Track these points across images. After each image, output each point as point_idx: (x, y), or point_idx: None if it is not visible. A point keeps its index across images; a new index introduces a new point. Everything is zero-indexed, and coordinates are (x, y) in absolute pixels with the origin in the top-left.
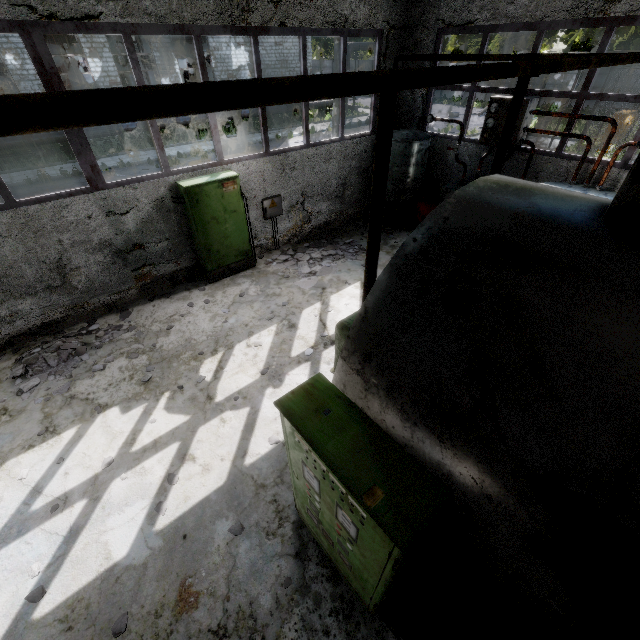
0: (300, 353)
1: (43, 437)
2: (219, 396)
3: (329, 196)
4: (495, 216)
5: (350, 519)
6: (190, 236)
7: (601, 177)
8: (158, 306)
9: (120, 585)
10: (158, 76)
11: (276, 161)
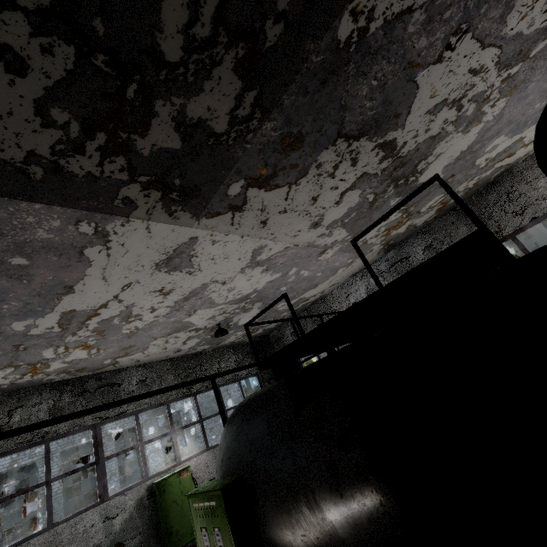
0: None
1: None
2: None
3: None
4: (252, 395)
5: (217, 528)
6: (157, 526)
7: None
8: None
9: None
10: (146, 457)
11: (214, 452)
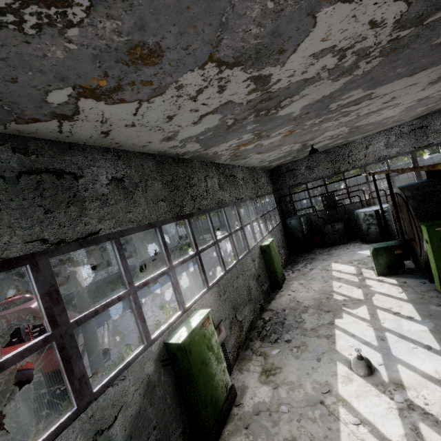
0: (358, 280)
1: (331, 338)
2: (361, 298)
3: (282, 246)
4: (414, 185)
5: None
6: (266, 269)
7: (370, 203)
8: (277, 302)
9: (440, 330)
10: (107, 254)
11: (271, 234)
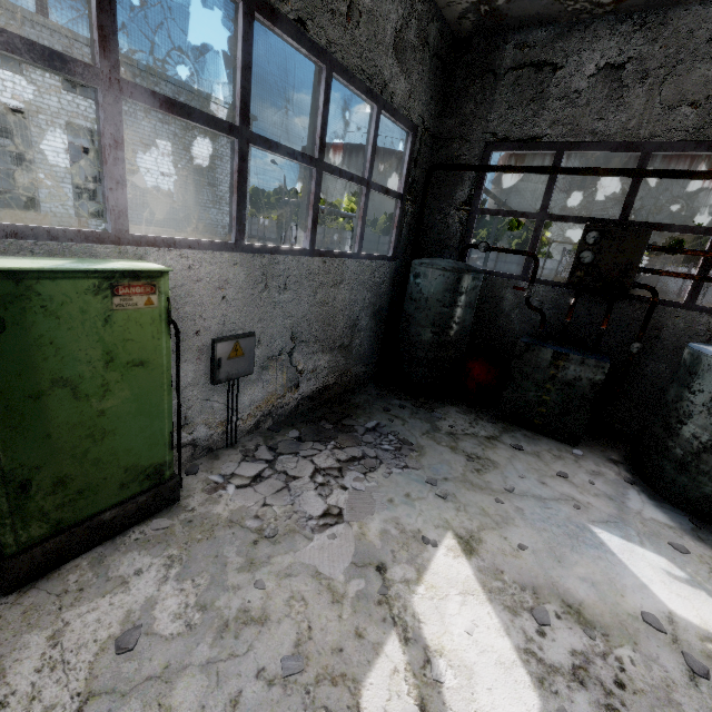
0: None
1: None
2: None
3: (331, 344)
4: None
5: None
6: None
7: None
8: None
9: None
10: (34, 180)
11: (254, 265)
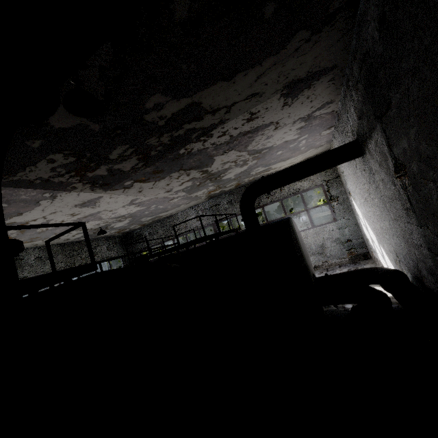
0: None
1: None
2: None
3: None
4: None
5: None
6: None
7: None
8: None
9: None
10: None
11: None
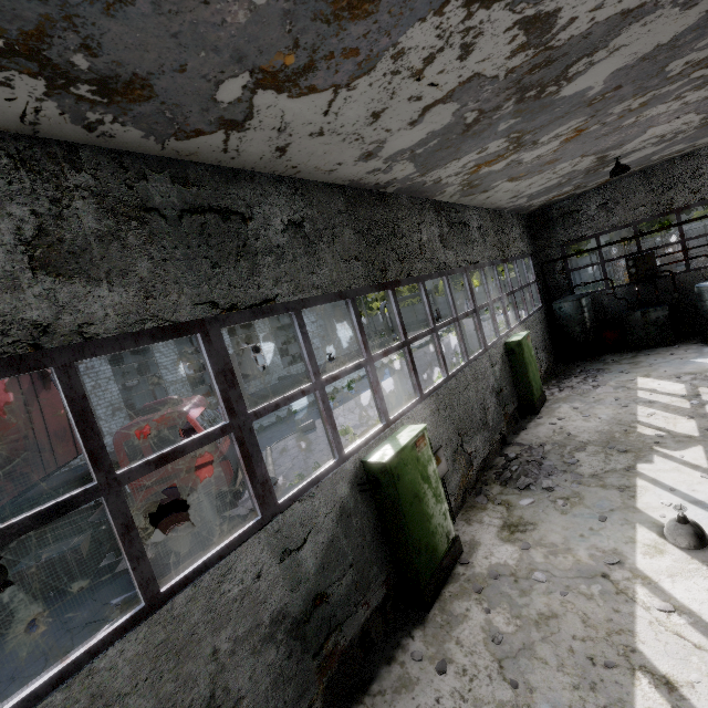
0: (690, 405)
1: (628, 491)
2: (692, 434)
3: (542, 348)
4: None
5: None
6: (513, 381)
7: None
8: (530, 433)
9: None
10: (263, 357)
11: (524, 326)
